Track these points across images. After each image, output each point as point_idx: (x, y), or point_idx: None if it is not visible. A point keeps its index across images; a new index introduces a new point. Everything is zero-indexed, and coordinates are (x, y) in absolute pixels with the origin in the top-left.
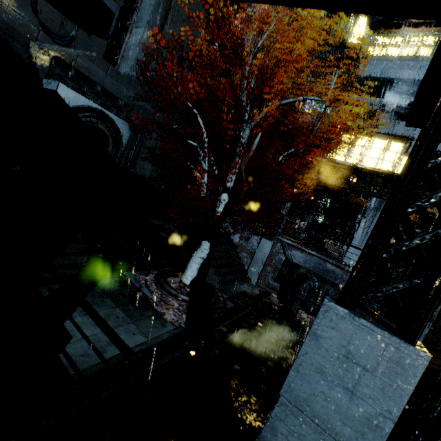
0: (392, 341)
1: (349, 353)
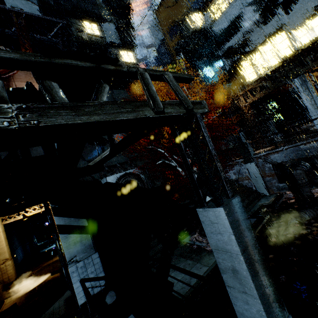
0: (214, 210)
1: (211, 221)
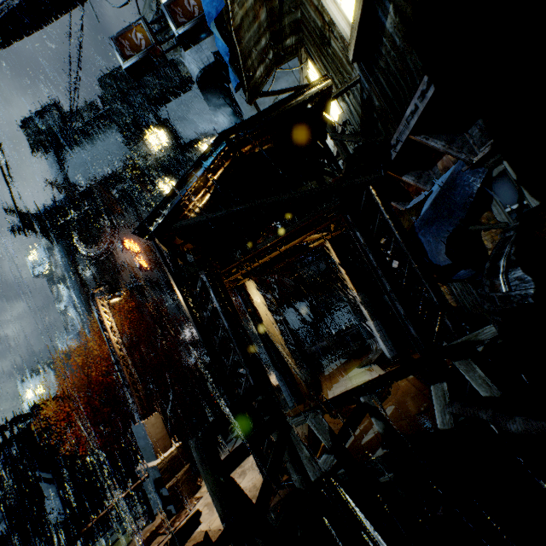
0: None
1: None
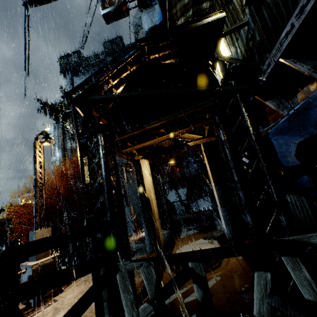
0: None
1: None
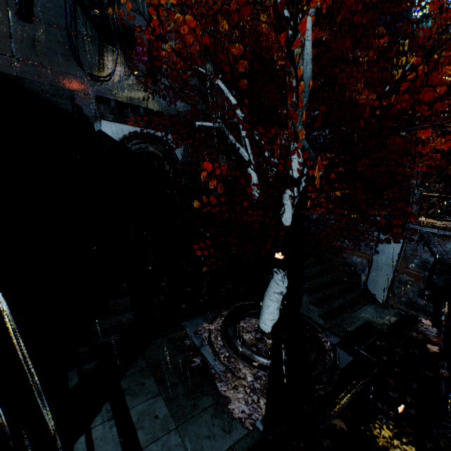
0: None
1: None
